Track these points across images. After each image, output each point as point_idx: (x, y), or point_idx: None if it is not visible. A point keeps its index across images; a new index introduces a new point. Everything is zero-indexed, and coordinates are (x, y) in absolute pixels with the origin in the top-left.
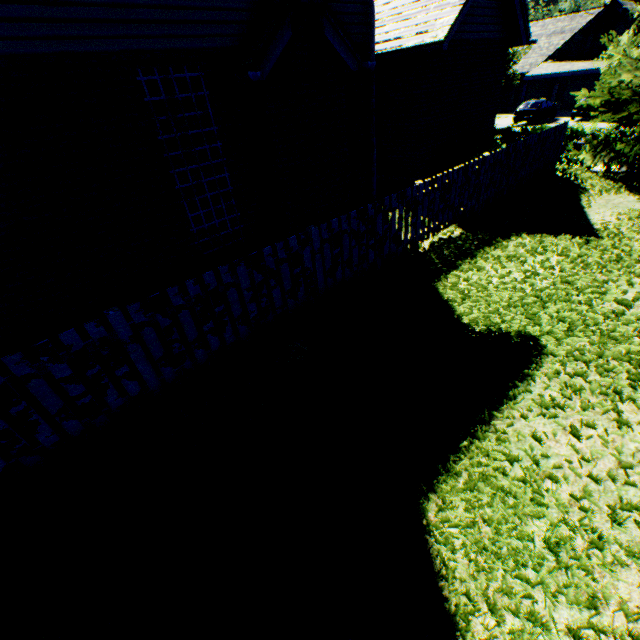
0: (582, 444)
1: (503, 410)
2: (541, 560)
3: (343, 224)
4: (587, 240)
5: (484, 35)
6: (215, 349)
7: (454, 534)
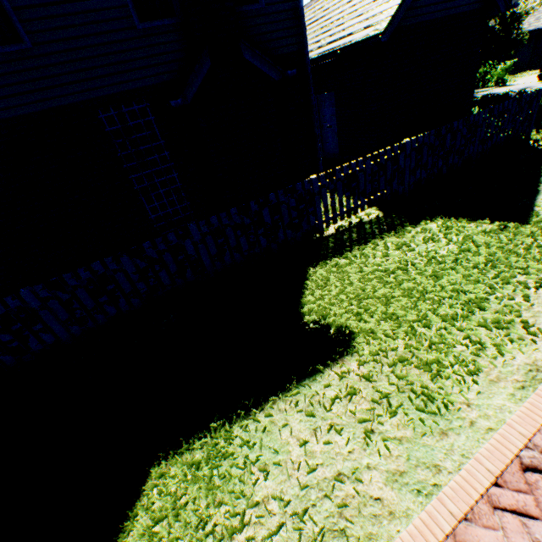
0: (319, 447)
1: (275, 400)
2: (195, 541)
3: (223, 219)
4: (504, 226)
5: (449, 12)
6: (113, 315)
7: (156, 498)
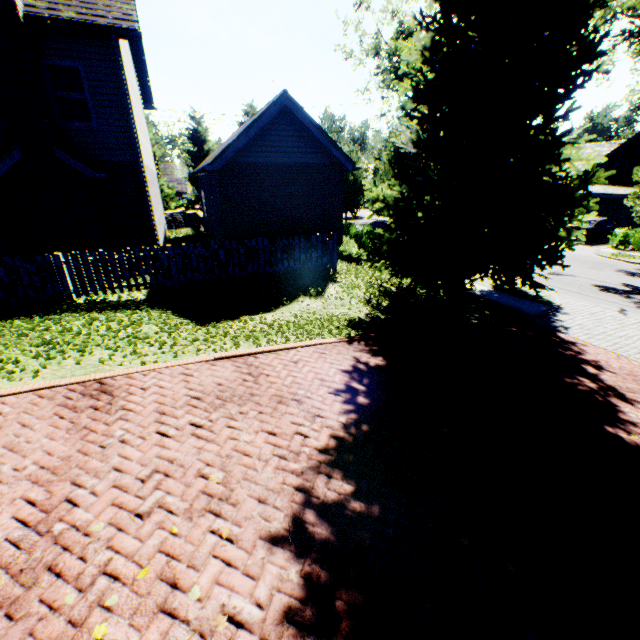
0: None
1: None
2: None
3: None
4: (180, 323)
5: (300, 160)
6: None
7: None
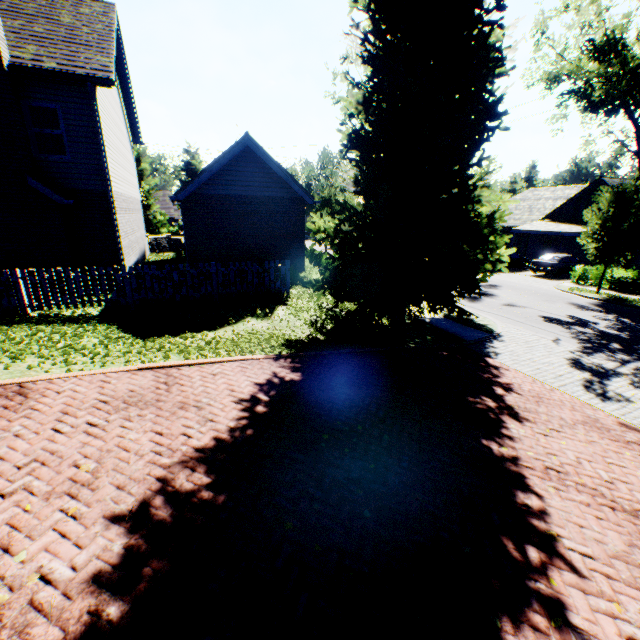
0: None
1: None
2: None
3: None
4: (121, 337)
5: (263, 194)
6: None
7: None
